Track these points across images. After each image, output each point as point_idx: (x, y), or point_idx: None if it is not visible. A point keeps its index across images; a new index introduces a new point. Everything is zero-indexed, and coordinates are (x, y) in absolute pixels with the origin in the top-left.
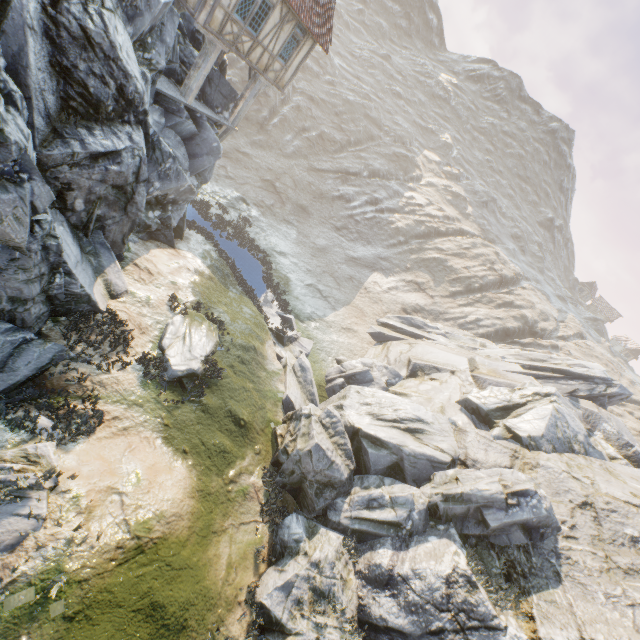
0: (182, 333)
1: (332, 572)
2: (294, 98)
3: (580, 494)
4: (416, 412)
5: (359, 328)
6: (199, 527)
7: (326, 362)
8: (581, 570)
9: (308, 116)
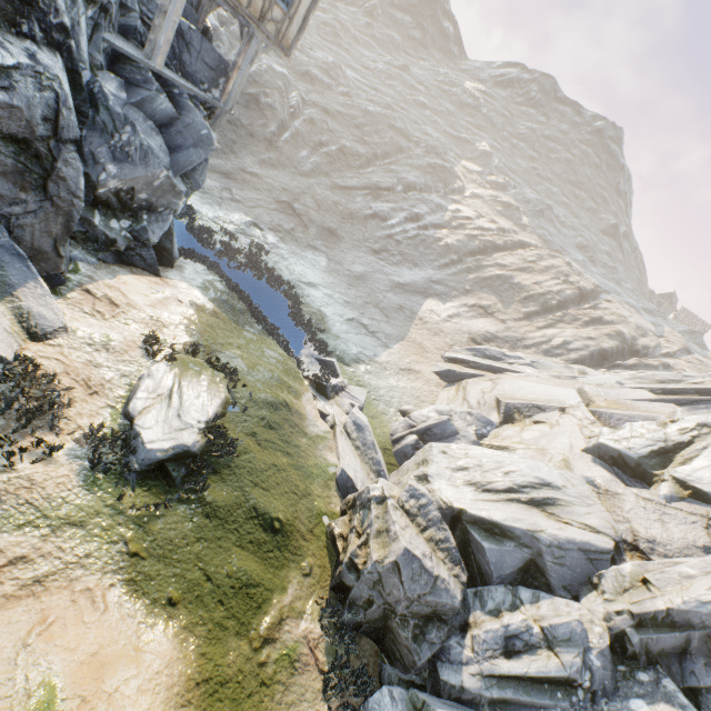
0: (166, 389)
1: None
2: (305, 111)
3: None
4: (536, 472)
5: (422, 367)
6: None
7: (387, 415)
8: None
9: (324, 129)
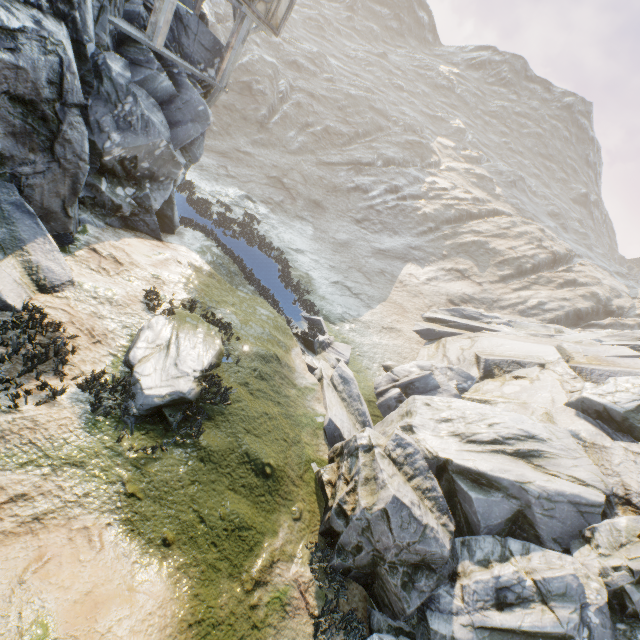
0: (165, 340)
1: None
2: (293, 96)
3: None
4: (520, 425)
5: (402, 326)
6: None
7: (371, 370)
8: None
9: (310, 112)
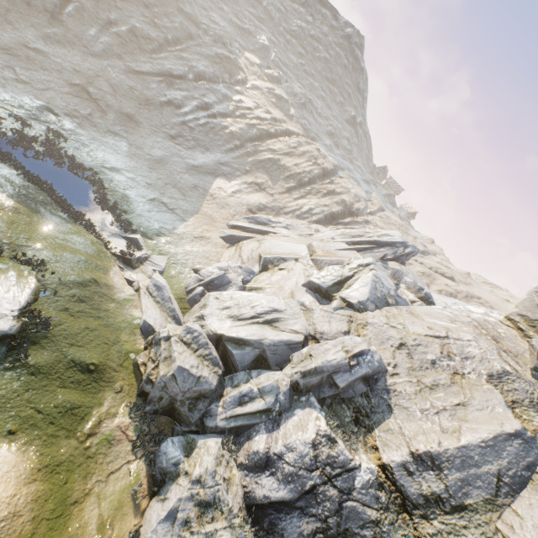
0: None
1: (214, 481)
2: None
3: (397, 338)
4: (271, 304)
5: (211, 234)
6: (49, 510)
7: (183, 274)
8: (404, 397)
9: (112, 6)
